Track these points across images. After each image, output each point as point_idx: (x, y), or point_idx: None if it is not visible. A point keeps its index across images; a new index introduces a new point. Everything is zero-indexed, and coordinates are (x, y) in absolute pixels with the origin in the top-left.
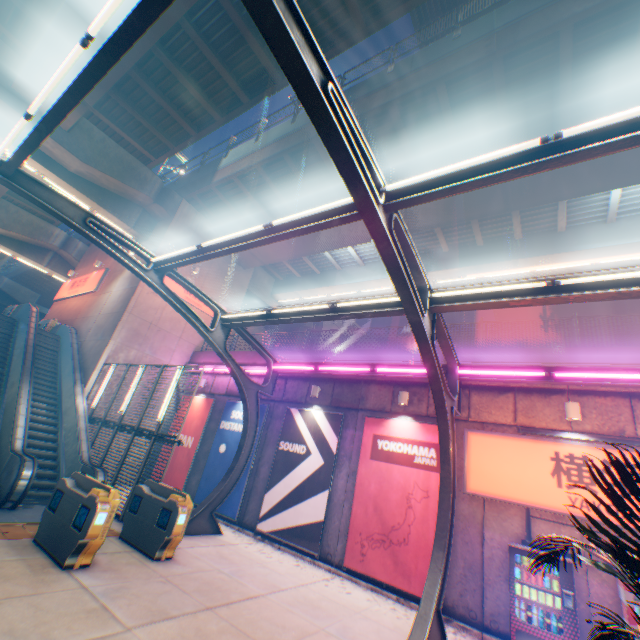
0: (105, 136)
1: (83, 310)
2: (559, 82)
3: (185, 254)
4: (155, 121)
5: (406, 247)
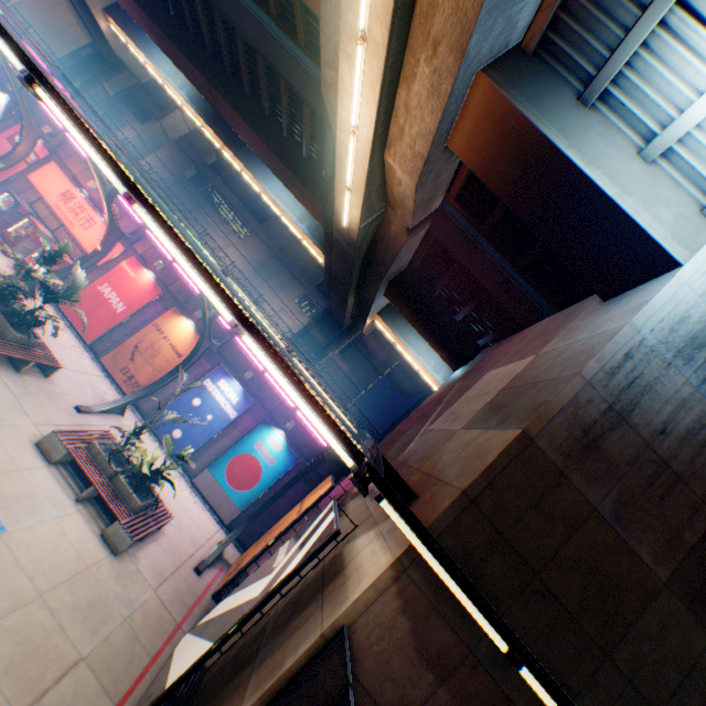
0: None
1: None
2: (241, 61)
3: None
4: None
5: None
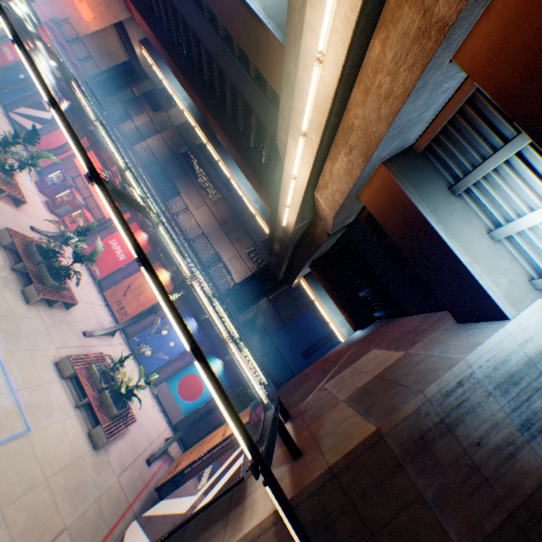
0: None
1: None
2: (227, 95)
3: None
4: None
5: None
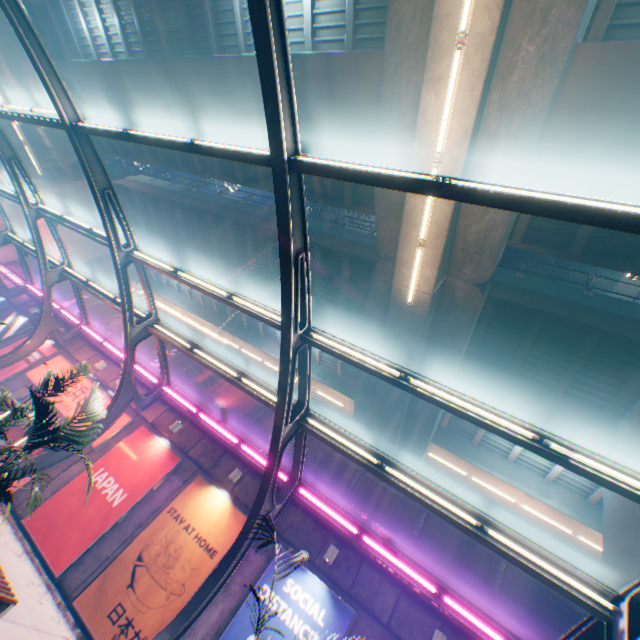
0: None
1: None
2: (248, 248)
3: None
4: None
5: (56, 237)
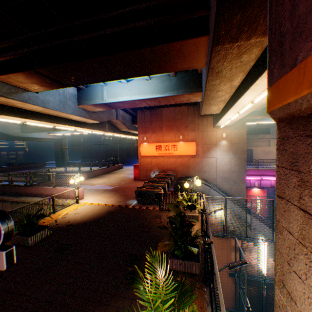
0: None
1: (190, 166)
2: None
3: None
4: None
5: None
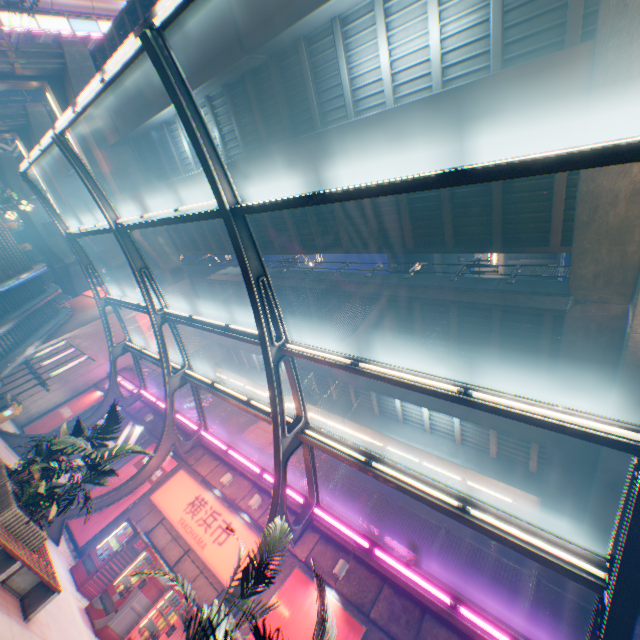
0: (165, 229)
1: (88, 307)
2: (357, 319)
3: (120, 300)
4: (191, 236)
5: (178, 339)
